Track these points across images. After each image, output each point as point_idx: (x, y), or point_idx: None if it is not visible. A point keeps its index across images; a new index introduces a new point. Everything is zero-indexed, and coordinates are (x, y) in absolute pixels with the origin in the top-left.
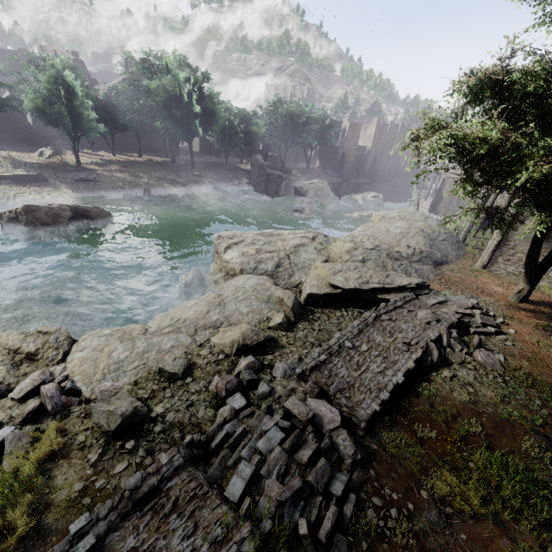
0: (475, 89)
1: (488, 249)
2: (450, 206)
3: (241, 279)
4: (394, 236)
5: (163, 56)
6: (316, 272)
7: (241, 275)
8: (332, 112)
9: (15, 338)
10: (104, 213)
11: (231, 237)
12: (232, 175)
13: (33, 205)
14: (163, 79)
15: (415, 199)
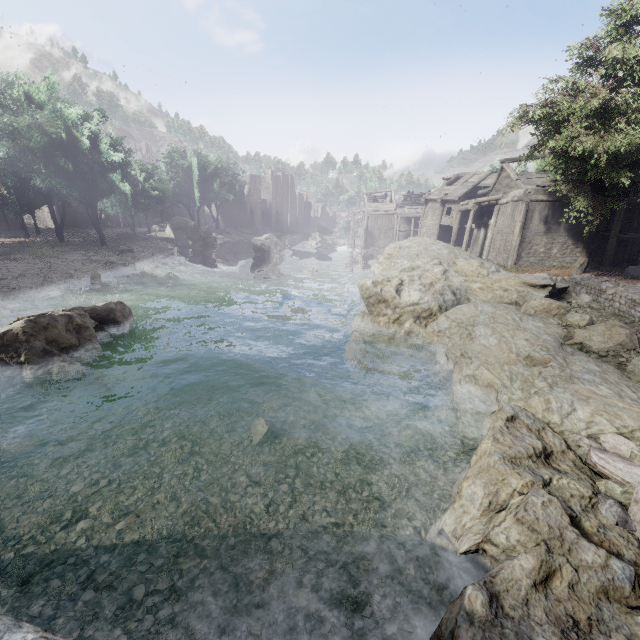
0: (594, 107)
1: (515, 249)
2: (380, 240)
3: (468, 310)
4: (449, 256)
5: (22, 81)
6: (504, 284)
7: (452, 309)
8: (234, 164)
9: (510, 442)
10: (127, 310)
11: (388, 280)
12: (164, 245)
13: (45, 316)
14: (42, 114)
15: (351, 240)
